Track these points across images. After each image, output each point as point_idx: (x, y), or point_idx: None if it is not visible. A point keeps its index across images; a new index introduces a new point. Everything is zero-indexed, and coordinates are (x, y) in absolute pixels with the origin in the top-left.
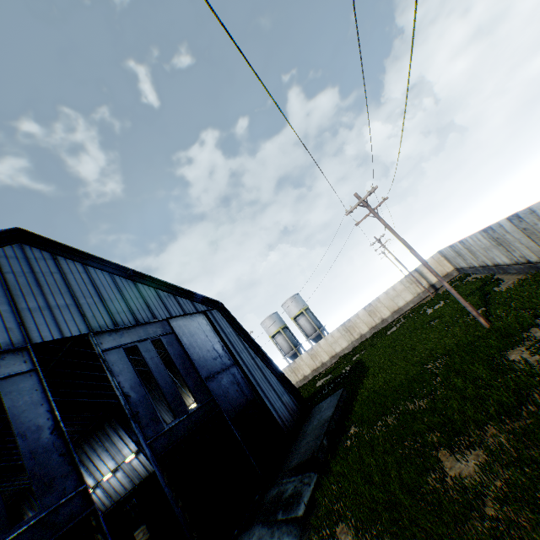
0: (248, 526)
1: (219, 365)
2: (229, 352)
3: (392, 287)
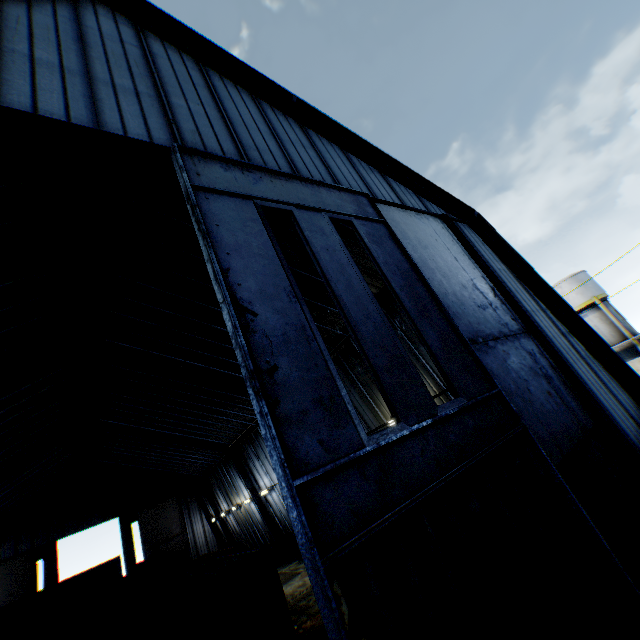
0: None
1: (493, 324)
2: (510, 302)
3: None
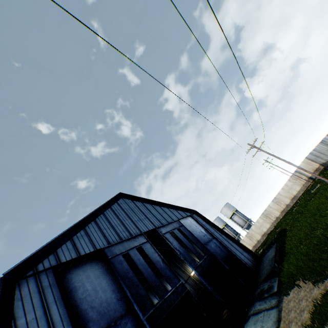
0: (251, 305)
1: (207, 239)
2: (208, 232)
3: (284, 184)
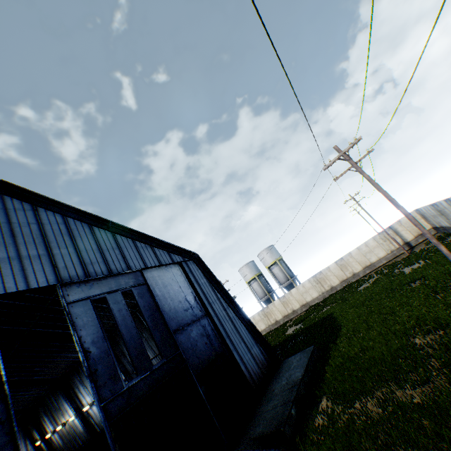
0: None
1: (190, 317)
2: (200, 303)
3: (365, 243)
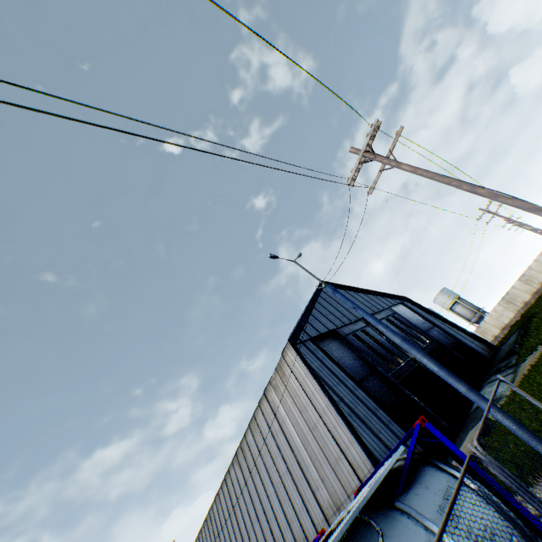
0: (485, 380)
1: (426, 326)
2: (427, 320)
3: (539, 254)
